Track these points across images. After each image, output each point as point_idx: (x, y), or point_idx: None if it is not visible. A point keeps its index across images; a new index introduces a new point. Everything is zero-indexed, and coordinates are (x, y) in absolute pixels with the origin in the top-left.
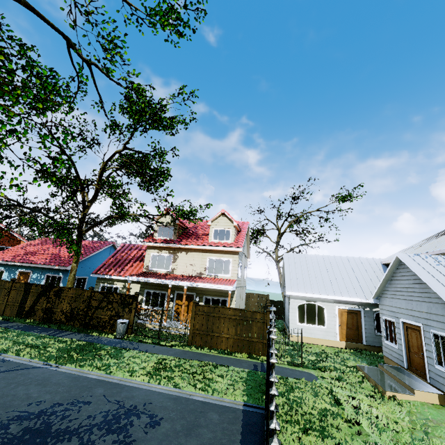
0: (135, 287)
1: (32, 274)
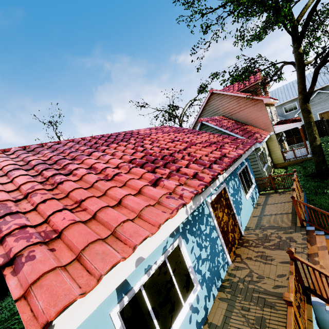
0: (265, 145)
1: (228, 190)
